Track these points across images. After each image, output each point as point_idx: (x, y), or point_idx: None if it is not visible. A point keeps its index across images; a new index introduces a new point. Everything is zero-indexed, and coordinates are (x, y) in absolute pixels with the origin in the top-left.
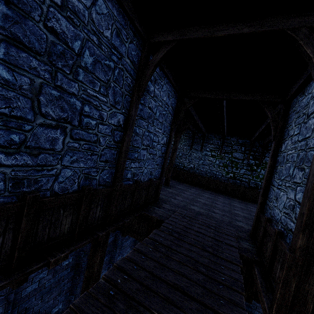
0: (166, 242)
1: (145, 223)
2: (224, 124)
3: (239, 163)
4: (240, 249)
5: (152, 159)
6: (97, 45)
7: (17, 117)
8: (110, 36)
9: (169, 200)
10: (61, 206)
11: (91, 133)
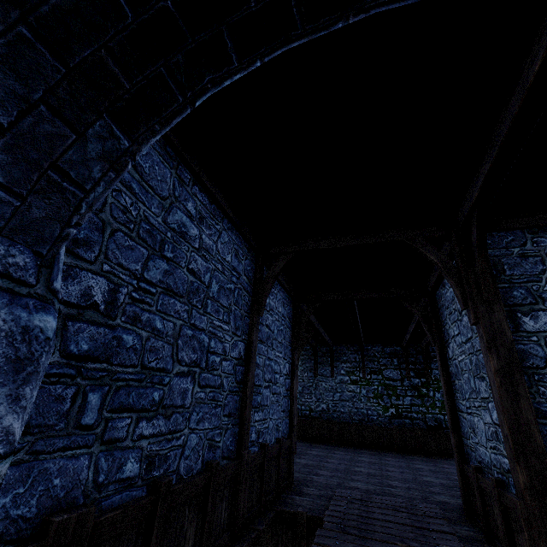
0: (345, 545)
1: (288, 532)
2: (360, 329)
3: (398, 387)
4: (459, 540)
5: (277, 402)
6: (221, 272)
7: (161, 370)
8: (230, 259)
9: (310, 479)
10: (186, 500)
11: (216, 374)
